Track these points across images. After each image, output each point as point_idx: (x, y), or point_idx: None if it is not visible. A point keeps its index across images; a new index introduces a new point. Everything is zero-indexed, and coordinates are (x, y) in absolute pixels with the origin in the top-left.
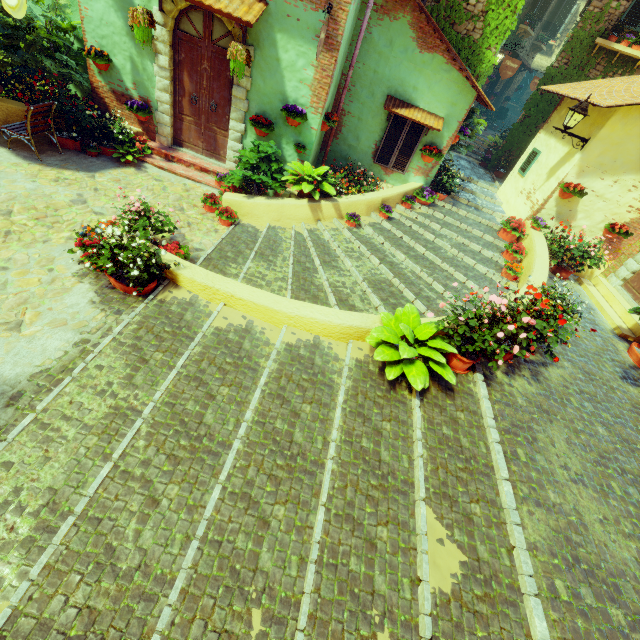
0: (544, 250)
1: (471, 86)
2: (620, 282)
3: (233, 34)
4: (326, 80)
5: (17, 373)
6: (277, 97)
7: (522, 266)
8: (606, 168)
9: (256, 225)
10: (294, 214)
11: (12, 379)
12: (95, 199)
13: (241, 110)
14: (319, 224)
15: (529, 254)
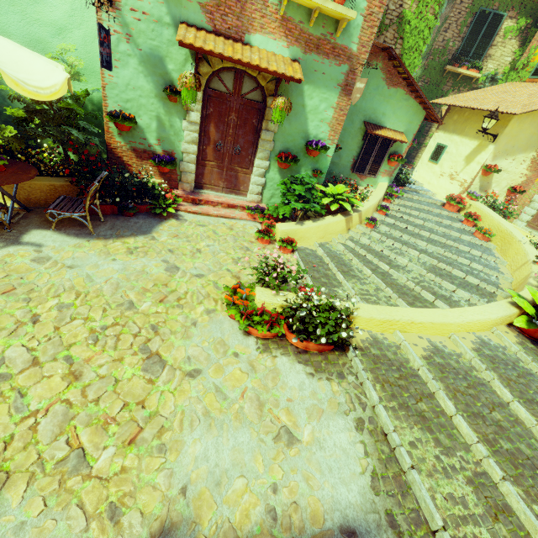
0: (496, 214)
1: (422, 108)
2: (525, 224)
3: (265, 88)
4: (342, 117)
5: (358, 492)
6: (300, 135)
7: (490, 229)
8: (508, 152)
9: (306, 246)
10: (334, 229)
11: (363, 502)
12: (181, 261)
13: (267, 150)
14: (352, 232)
15: (484, 219)
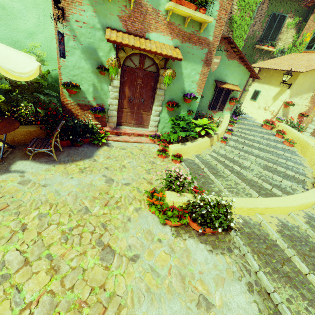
0: (295, 130)
1: (248, 71)
2: (309, 134)
3: (158, 64)
4: (204, 79)
5: None
6: (179, 91)
7: (293, 139)
8: (298, 93)
9: (188, 157)
10: (204, 146)
11: None
12: (114, 175)
13: (160, 100)
14: (214, 147)
15: (288, 133)
